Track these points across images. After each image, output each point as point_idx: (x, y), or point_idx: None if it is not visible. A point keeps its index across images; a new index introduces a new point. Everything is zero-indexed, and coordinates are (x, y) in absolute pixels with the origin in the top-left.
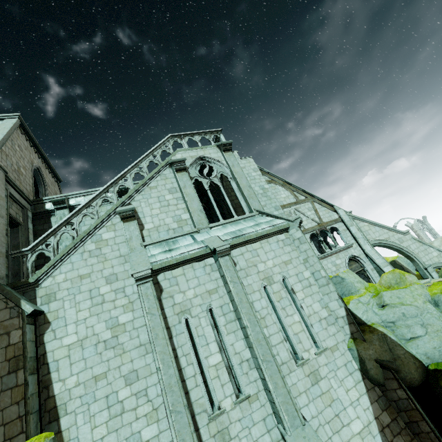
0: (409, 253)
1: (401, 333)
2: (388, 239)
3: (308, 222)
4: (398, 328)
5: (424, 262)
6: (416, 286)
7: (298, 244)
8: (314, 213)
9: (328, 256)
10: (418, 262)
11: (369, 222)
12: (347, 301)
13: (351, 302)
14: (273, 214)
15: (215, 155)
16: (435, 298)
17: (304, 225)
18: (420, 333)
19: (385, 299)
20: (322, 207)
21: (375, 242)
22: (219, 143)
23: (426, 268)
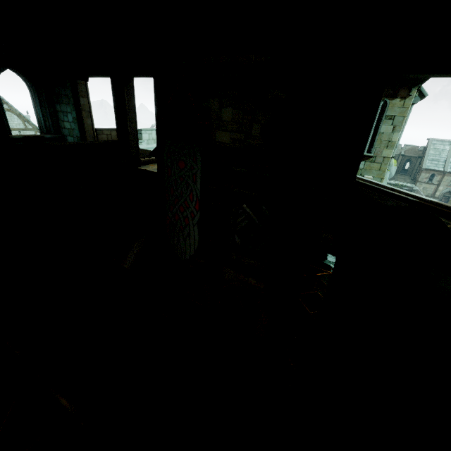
0: None
1: None
2: None
3: None
4: None
5: None
6: None
7: None
8: None
9: None
10: None
11: None
12: None
13: None
14: None
15: None
16: None
17: None
18: None
19: None
20: None
21: None
22: None
23: None
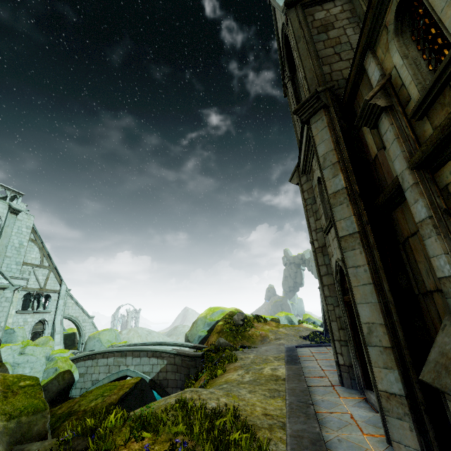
0: (82, 330)
1: (18, 370)
2: (78, 317)
3: (34, 283)
4: (19, 367)
5: (85, 339)
6: (48, 348)
7: (4, 301)
8: (45, 279)
9: (26, 313)
10: (82, 338)
11: (76, 301)
12: (4, 346)
13: (5, 347)
14: (5, 274)
15: (1, 210)
16: (51, 355)
17: (29, 284)
18: (27, 372)
19: (26, 350)
20: (55, 278)
21: (67, 316)
22: (12, 206)
23: (83, 343)
